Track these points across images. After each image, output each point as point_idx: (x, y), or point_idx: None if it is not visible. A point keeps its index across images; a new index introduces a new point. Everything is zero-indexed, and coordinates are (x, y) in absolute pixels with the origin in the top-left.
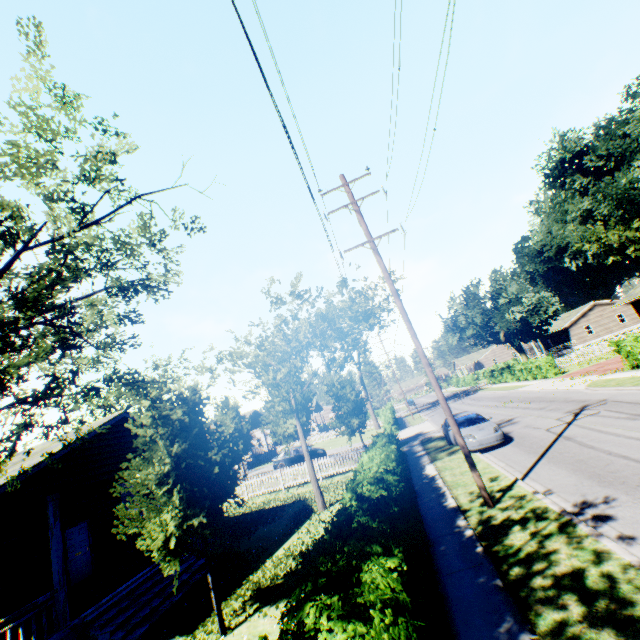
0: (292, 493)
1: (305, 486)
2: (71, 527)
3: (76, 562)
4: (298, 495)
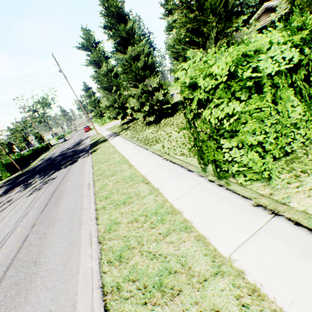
0: None
1: None
2: None
3: None
4: None
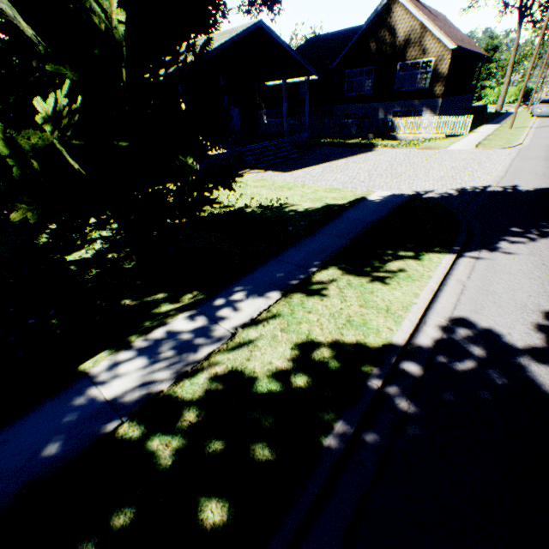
0: None
1: None
2: None
3: None
4: None
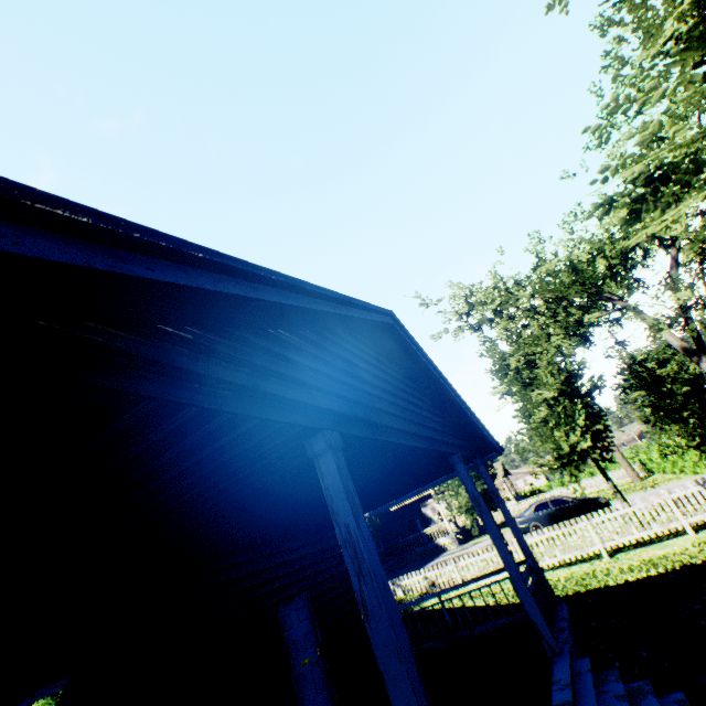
0: (634, 559)
1: (652, 546)
2: (285, 603)
3: (304, 681)
4: (664, 560)
